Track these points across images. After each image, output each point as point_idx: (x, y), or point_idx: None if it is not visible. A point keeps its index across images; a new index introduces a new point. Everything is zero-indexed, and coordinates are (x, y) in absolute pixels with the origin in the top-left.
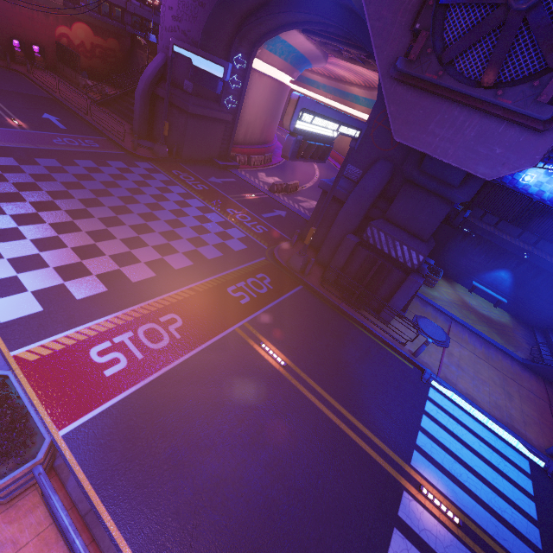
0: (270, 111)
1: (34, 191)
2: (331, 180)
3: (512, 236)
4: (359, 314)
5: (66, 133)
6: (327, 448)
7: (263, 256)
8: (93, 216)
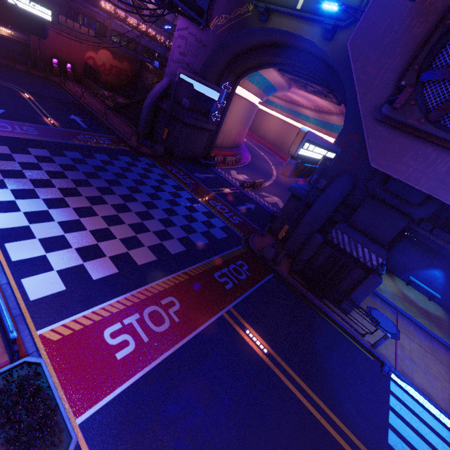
0: (243, 123)
1: (62, 179)
2: (299, 185)
3: (445, 241)
4: (322, 303)
5: (87, 131)
6: (312, 445)
7: (240, 244)
8: (107, 202)
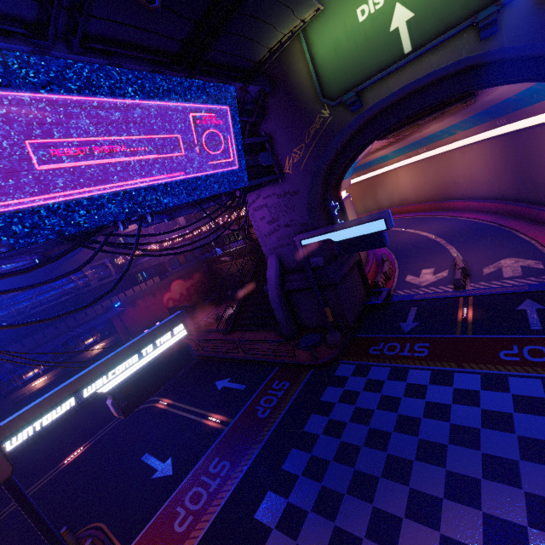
0: None
1: None
2: None
3: None
4: None
5: (252, 393)
6: None
7: None
8: None
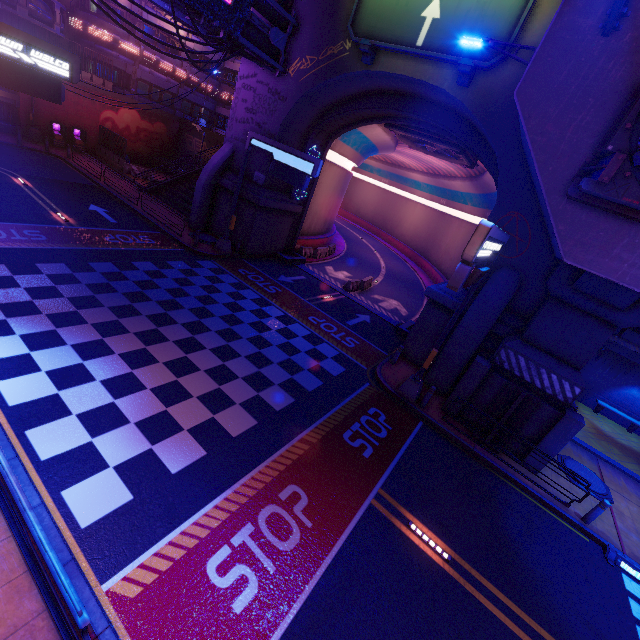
0: (335, 199)
1: (95, 308)
2: (440, 287)
3: None
4: (499, 460)
5: (117, 228)
6: None
7: (366, 380)
8: (167, 339)
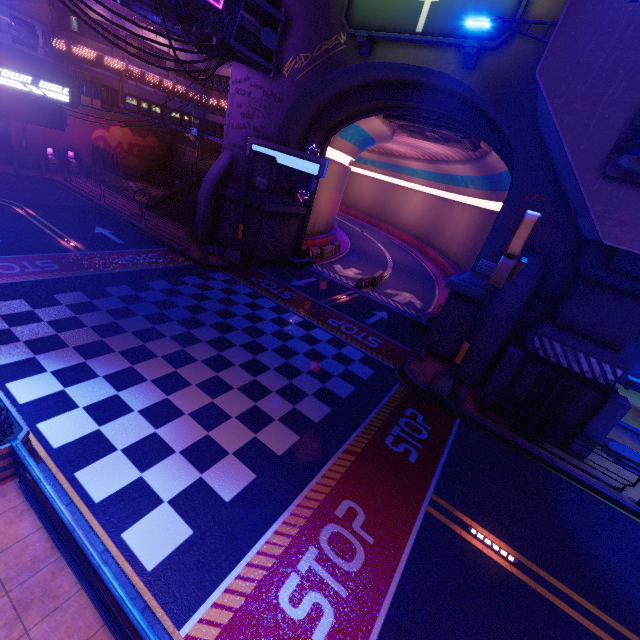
0: (336, 196)
1: (119, 334)
2: (461, 278)
3: None
4: (543, 450)
5: (125, 248)
6: None
7: (397, 380)
8: (195, 359)
